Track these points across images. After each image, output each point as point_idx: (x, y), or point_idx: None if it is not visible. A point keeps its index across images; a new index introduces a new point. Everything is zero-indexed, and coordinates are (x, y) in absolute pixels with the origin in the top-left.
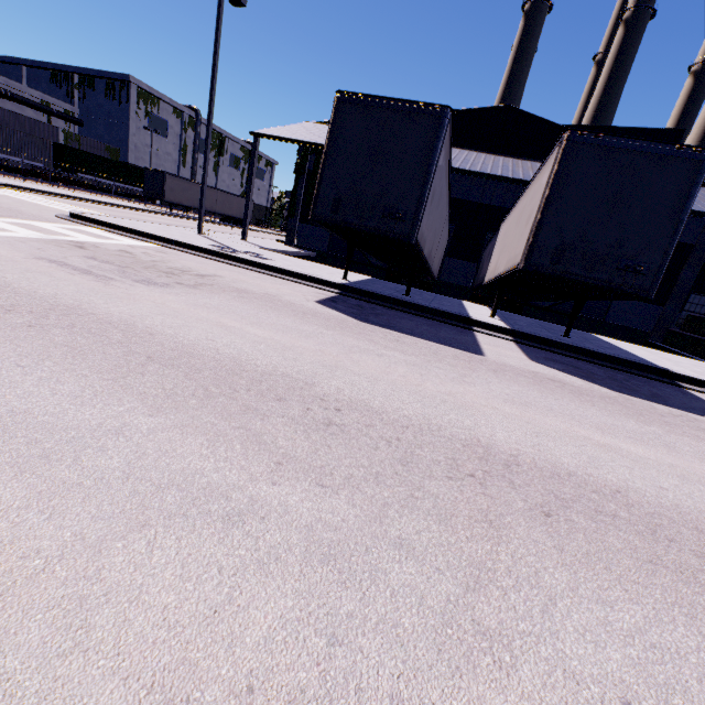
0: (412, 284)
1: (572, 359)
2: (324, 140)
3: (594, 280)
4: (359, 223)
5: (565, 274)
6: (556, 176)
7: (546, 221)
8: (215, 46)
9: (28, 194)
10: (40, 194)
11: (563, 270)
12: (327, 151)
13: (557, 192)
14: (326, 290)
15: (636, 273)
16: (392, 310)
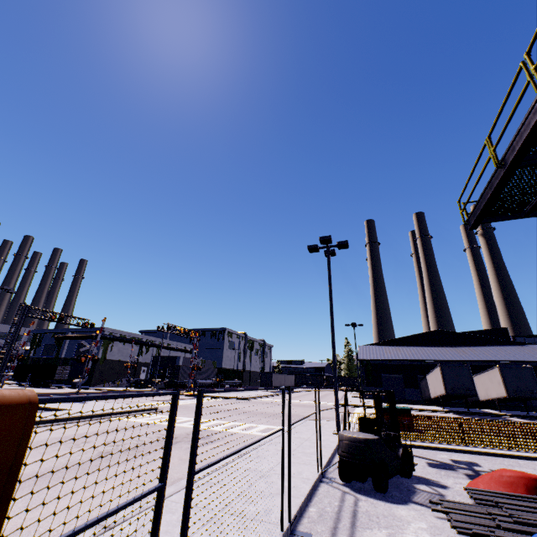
0: (440, 406)
1: (536, 419)
2: (384, 356)
3: (527, 396)
4: (460, 393)
5: (519, 396)
6: (502, 374)
7: (506, 385)
8: (355, 341)
9: (272, 398)
10: (266, 397)
11: (518, 395)
12: (443, 377)
13: (504, 378)
14: (449, 413)
15: (535, 393)
16: (474, 415)
